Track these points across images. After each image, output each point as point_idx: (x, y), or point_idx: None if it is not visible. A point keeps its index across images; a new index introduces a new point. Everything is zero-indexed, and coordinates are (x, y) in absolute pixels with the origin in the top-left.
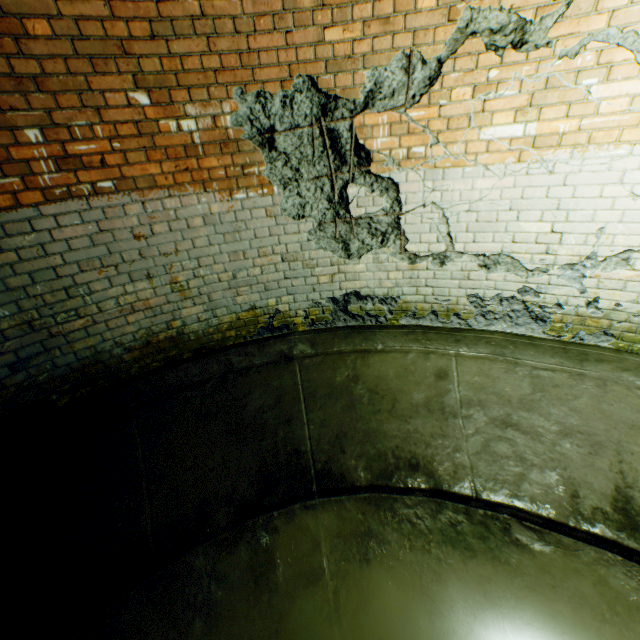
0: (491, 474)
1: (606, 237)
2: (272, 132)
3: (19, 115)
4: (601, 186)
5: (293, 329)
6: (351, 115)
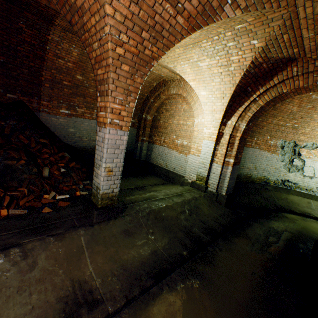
0: None
1: None
2: (283, 146)
3: (255, 136)
4: None
5: (269, 184)
6: (299, 148)
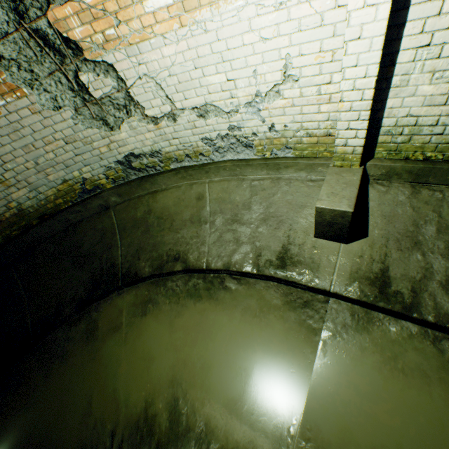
0: (218, 254)
1: (260, 77)
2: None
3: None
4: (241, 36)
5: (104, 188)
6: (43, 13)
